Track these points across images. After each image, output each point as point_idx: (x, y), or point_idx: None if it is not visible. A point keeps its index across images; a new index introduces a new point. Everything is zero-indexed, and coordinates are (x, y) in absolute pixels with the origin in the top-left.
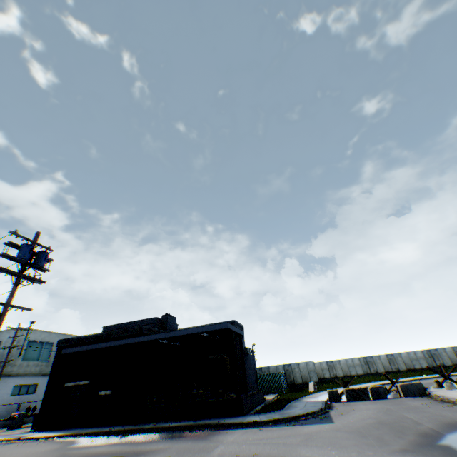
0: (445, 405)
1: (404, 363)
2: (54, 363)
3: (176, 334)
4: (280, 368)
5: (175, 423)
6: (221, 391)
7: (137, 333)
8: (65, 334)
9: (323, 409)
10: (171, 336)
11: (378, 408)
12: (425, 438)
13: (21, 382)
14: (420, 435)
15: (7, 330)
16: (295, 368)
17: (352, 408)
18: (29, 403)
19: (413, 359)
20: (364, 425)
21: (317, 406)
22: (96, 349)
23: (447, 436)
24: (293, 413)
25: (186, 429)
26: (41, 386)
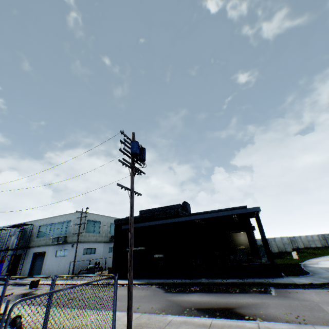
0: None
1: None
2: (115, 235)
3: (213, 215)
4: (258, 241)
5: (225, 280)
6: (251, 258)
7: (175, 214)
8: (105, 216)
9: None
10: (209, 217)
11: None
12: None
13: (86, 246)
14: None
15: (72, 213)
16: (272, 242)
17: None
18: (93, 260)
19: None
20: None
21: None
22: (144, 226)
23: None
24: None
25: (244, 286)
26: (97, 249)
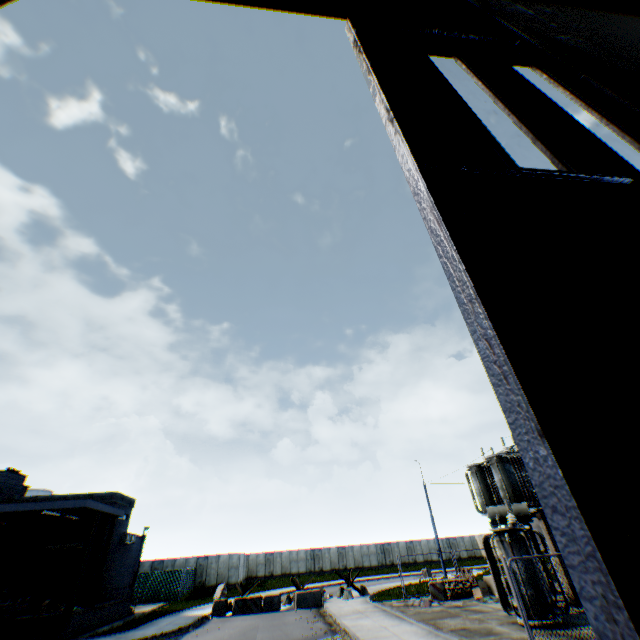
0: (313, 619)
1: (355, 558)
2: None
3: None
4: (191, 562)
5: None
6: (46, 603)
7: None
8: None
9: (185, 628)
10: None
11: (248, 624)
12: None
13: None
14: None
15: None
16: (213, 563)
17: (222, 625)
18: None
19: (365, 554)
20: None
21: (180, 624)
22: None
23: None
24: (135, 635)
25: None
26: None
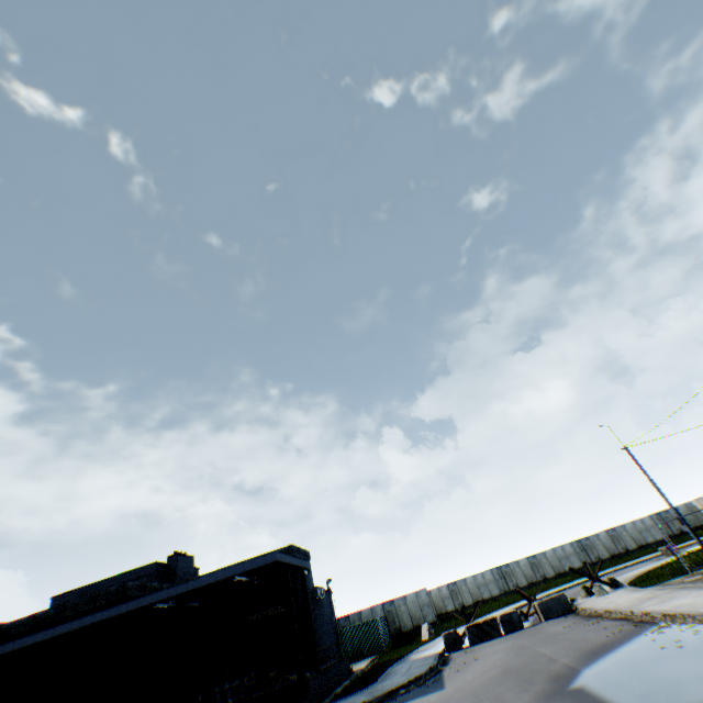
0: (591, 622)
1: (551, 565)
2: None
3: (189, 587)
4: (377, 611)
5: None
6: (272, 675)
7: (117, 597)
8: None
9: (435, 667)
10: (179, 593)
11: (509, 646)
12: (556, 682)
13: None
14: (551, 680)
15: None
16: (401, 606)
17: (475, 655)
18: None
19: (561, 557)
20: (484, 682)
21: (426, 665)
22: (35, 644)
23: (582, 672)
24: (388, 685)
25: None
26: None
